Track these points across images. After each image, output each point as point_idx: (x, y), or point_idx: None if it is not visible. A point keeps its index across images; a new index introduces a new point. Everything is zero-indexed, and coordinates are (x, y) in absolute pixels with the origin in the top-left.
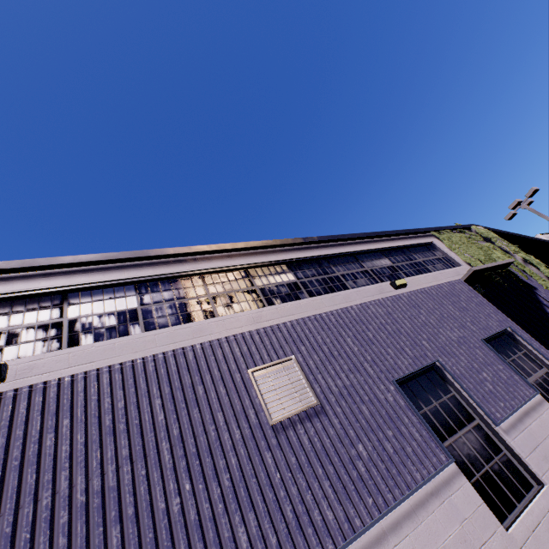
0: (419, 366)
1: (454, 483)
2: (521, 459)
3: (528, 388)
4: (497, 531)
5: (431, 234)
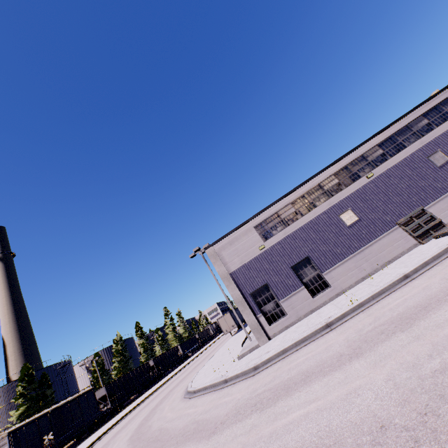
0: None
1: None
2: None
3: None
4: None
5: None
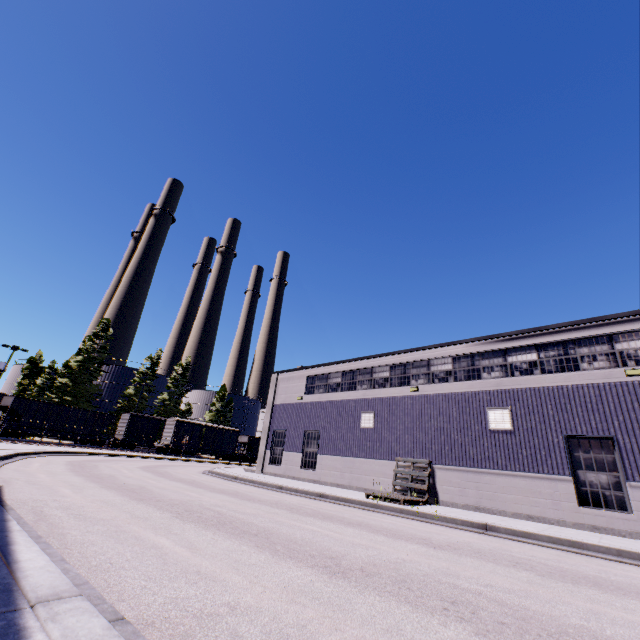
0: (592, 434)
1: (563, 482)
2: (629, 500)
3: None
4: (572, 503)
5: None
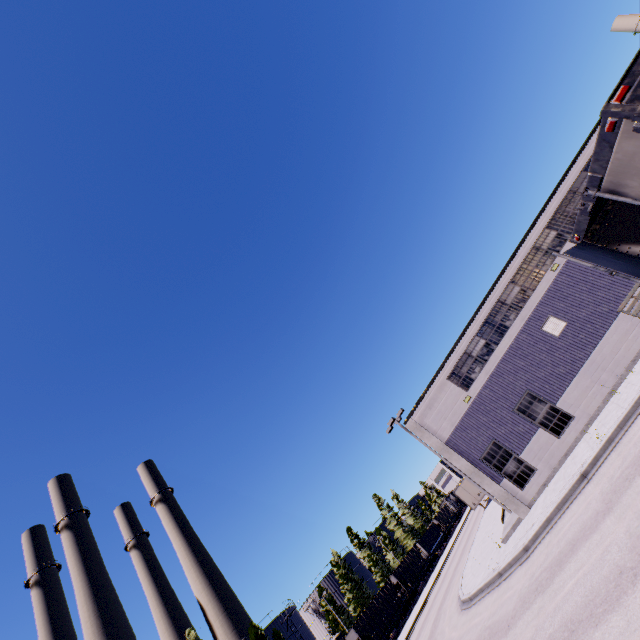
0: None
1: None
2: None
3: None
4: None
5: None
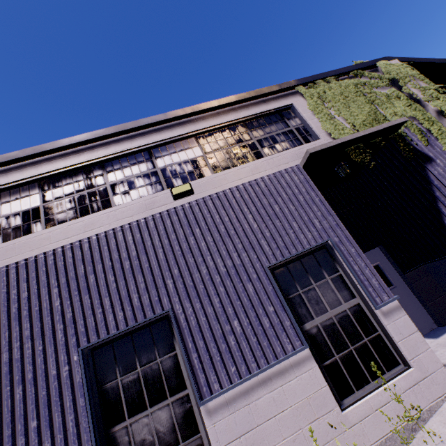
0: (136, 321)
1: None
2: None
3: (296, 339)
4: None
5: (298, 90)
